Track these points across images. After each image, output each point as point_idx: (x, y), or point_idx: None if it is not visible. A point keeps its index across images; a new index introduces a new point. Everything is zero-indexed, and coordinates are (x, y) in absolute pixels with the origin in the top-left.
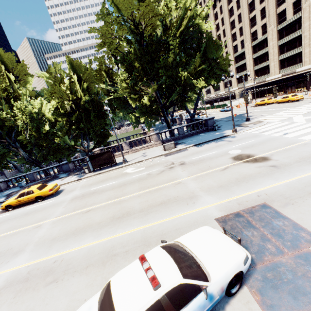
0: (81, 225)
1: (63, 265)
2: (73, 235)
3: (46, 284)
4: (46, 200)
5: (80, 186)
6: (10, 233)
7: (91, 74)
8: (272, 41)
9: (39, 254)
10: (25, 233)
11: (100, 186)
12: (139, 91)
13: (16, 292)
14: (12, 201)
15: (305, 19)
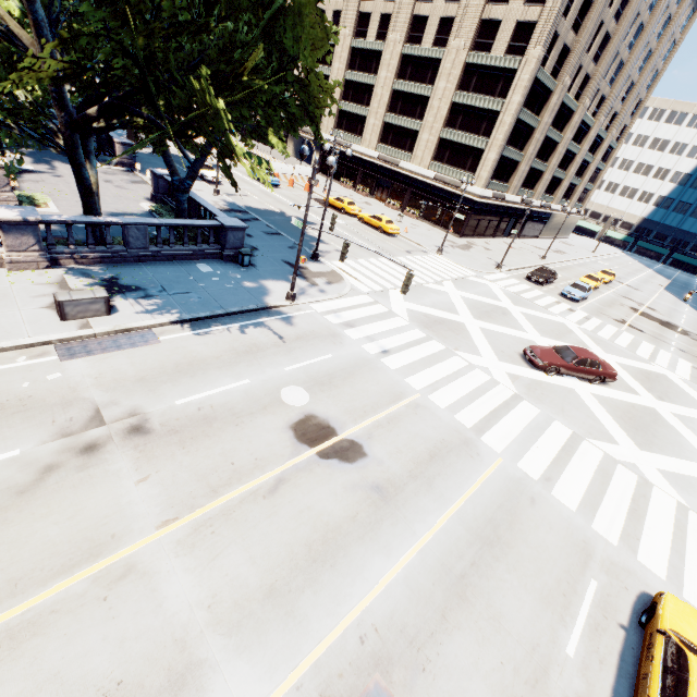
0: None
1: None
2: None
3: None
4: None
5: None
6: None
7: None
8: (388, 71)
9: None
10: None
11: None
12: None
13: None
14: None
15: (444, 73)
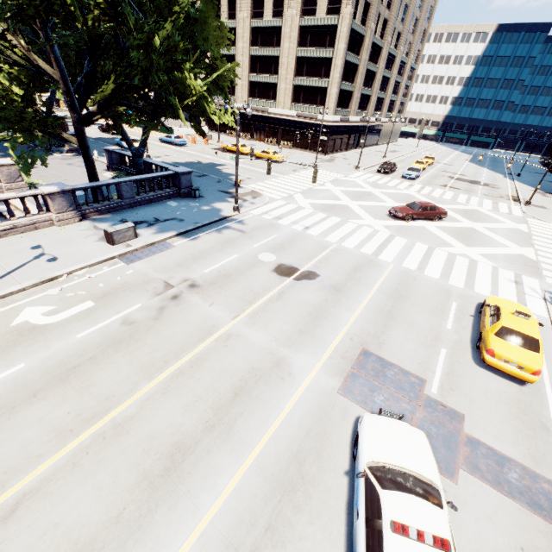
0: None
1: None
2: None
3: None
4: None
5: None
6: None
7: None
8: (243, 42)
9: None
10: None
11: None
12: None
13: None
14: None
15: (286, 36)
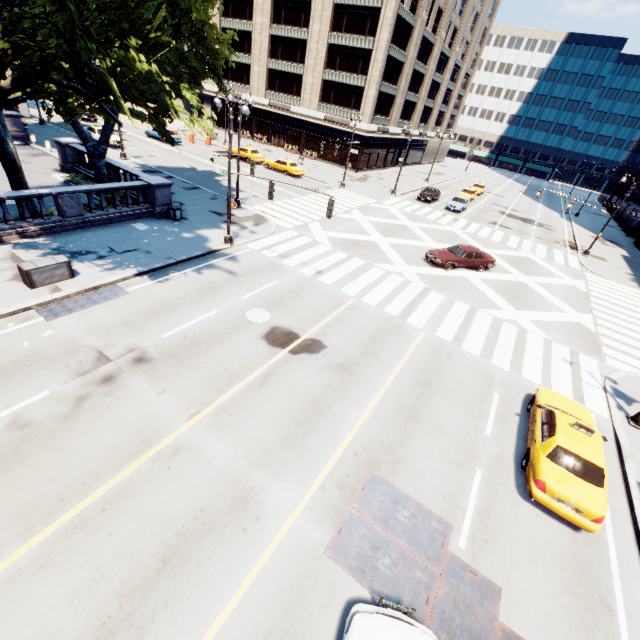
0: None
1: None
2: None
3: None
4: None
5: None
6: None
7: None
8: (263, 16)
9: None
10: None
11: None
12: None
13: None
14: None
15: (316, 15)
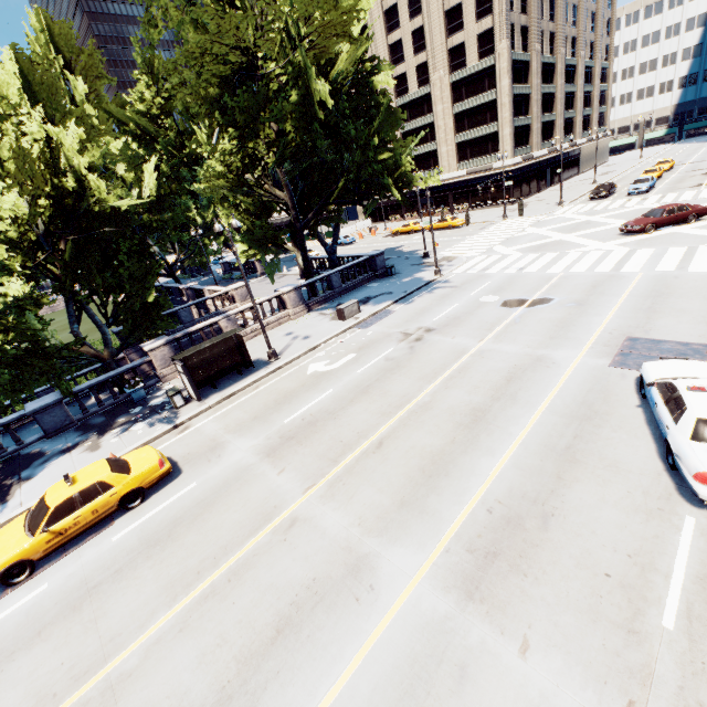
0: (419, 461)
1: (517, 502)
2: (437, 477)
3: (542, 528)
4: (155, 496)
5: (225, 431)
6: (212, 583)
7: (89, 123)
8: None
9: (426, 531)
10: (277, 550)
11: (302, 409)
12: (252, 188)
13: (511, 572)
14: (28, 545)
15: (437, 100)
